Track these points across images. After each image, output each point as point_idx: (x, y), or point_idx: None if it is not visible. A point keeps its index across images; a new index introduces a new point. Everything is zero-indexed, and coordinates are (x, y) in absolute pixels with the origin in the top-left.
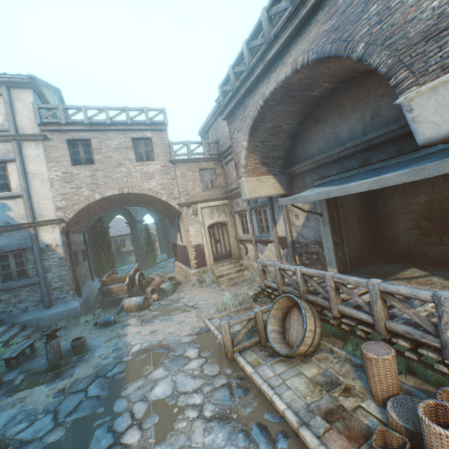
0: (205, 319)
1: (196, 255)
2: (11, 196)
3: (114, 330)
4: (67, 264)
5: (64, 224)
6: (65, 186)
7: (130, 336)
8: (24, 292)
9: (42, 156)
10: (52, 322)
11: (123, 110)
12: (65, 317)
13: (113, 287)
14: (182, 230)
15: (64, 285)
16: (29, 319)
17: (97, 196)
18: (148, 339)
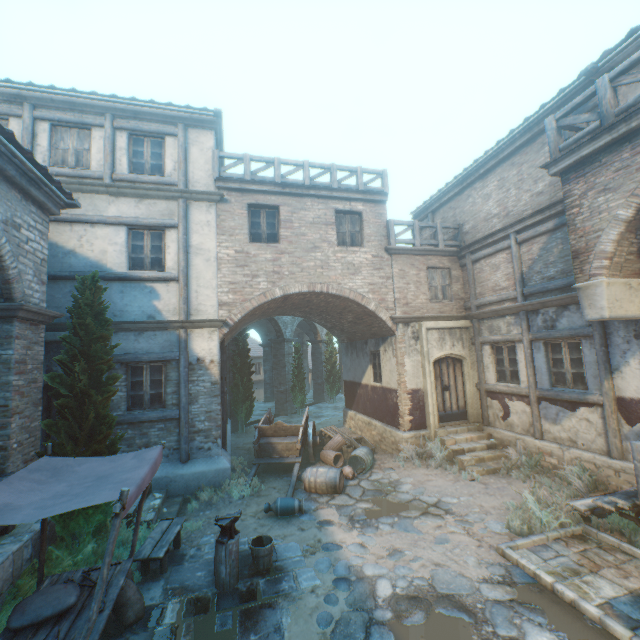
0: (502, 547)
1: (410, 407)
2: (163, 277)
3: (305, 528)
4: (220, 394)
5: (225, 330)
6: (236, 271)
7: (349, 551)
8: (155, 431)
9: (212, 225)
10: (187, 488)
11: (328, 169)
12: (207, 483)
13: (276, 442)
14: (387, 361)
15: (211, 428)
16: (155, 477)
17: (278, 291)
18: (397, 571)
